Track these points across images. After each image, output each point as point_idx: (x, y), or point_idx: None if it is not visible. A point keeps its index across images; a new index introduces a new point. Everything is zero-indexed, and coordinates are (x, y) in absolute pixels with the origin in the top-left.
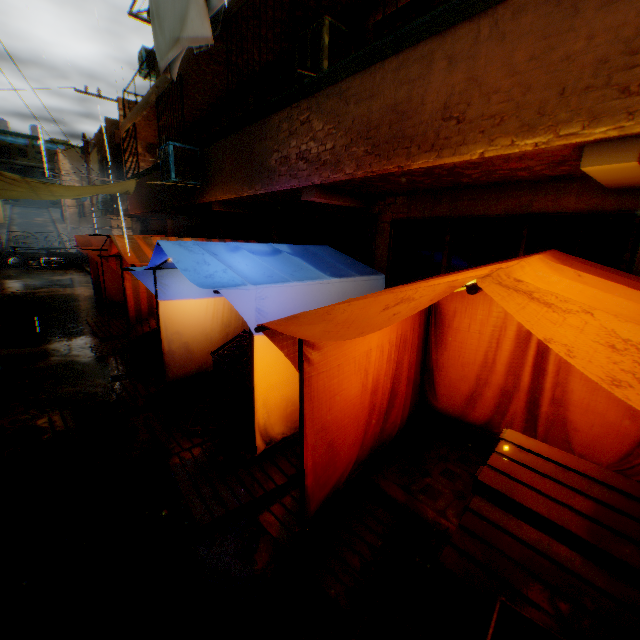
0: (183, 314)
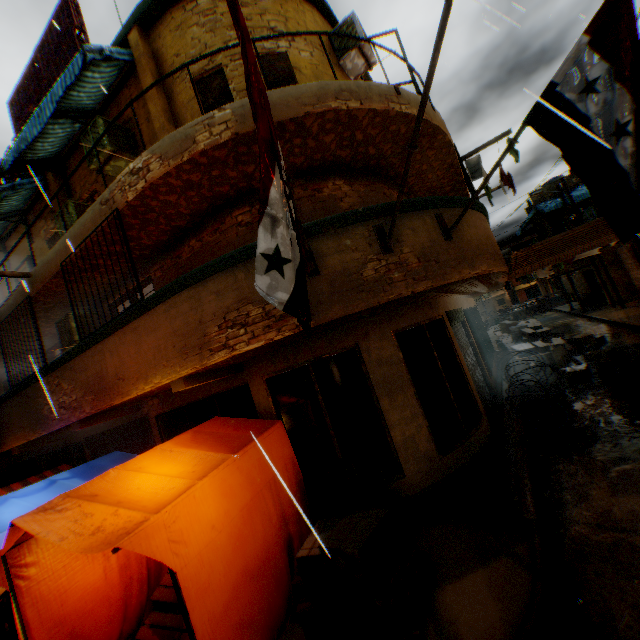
0: None
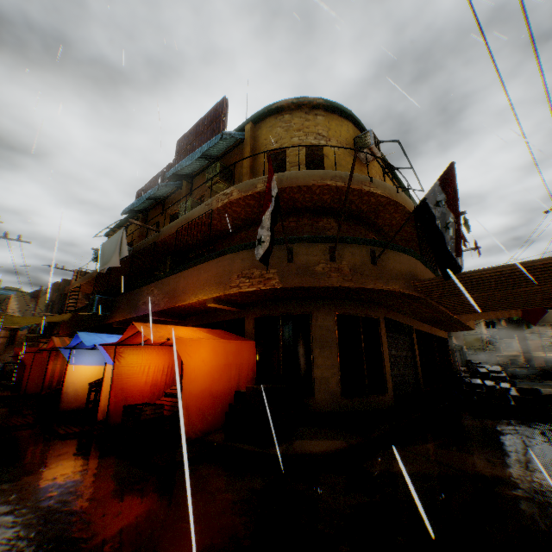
0: (80, 373)
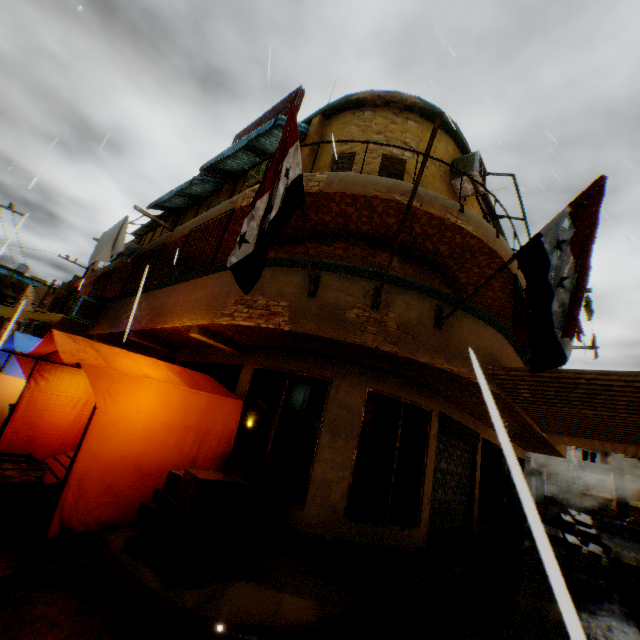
0: (16, 387)
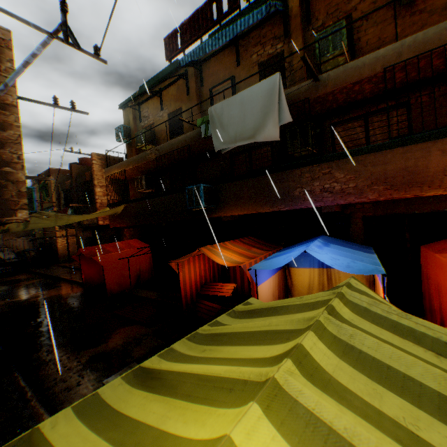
0: (262, 293)
